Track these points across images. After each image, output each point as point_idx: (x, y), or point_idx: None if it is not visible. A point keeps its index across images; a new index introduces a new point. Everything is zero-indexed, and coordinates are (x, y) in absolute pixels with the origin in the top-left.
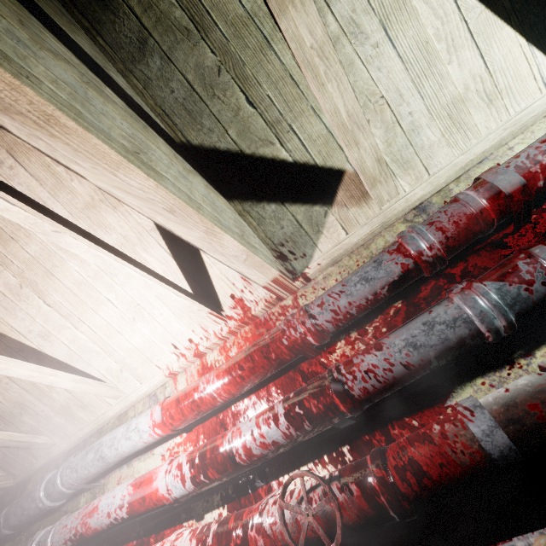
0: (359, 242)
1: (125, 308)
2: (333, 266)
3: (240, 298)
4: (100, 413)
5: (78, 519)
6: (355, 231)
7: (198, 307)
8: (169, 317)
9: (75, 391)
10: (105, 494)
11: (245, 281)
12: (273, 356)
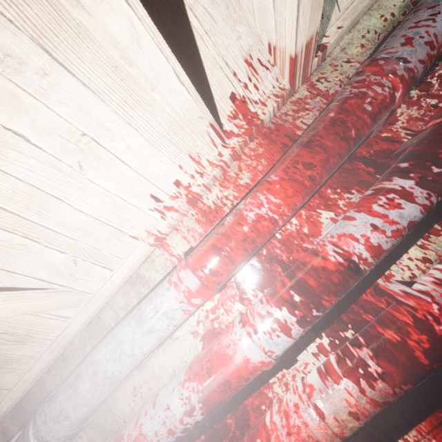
0: None
1: (58, 147)
2: (350, 32)
3: (242, 99)
4: (53, 336)
5: None
6: None
7: (200, 111)
8: (142, 151)
9: None
10: (141, 415)
11: (249, 67)
12: (353, 133)
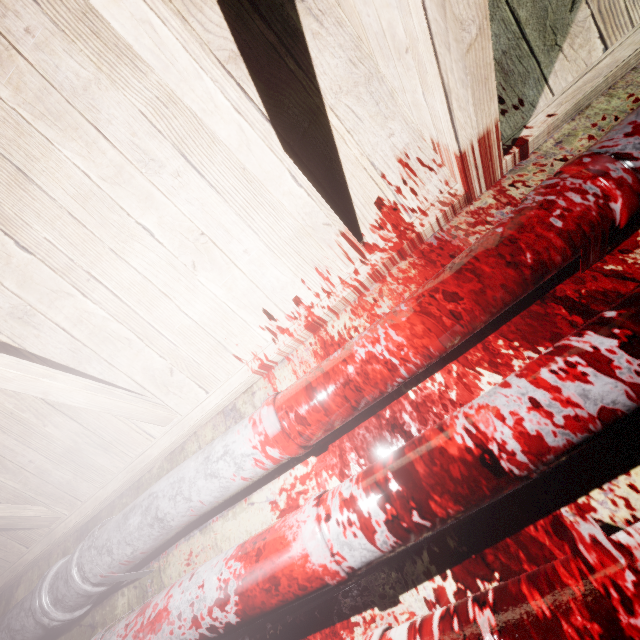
0: (631, 61)
1: (177, 244)
2: (572, 121)
3: (392, 205)
4: (134, 454)
5: (126, 638)
6: (623, 40)
7: (325, 217)
8: (259, 257)
9: (88, 418)
10: (176, 584)
11: (405, 167)
12: (528, 257)
